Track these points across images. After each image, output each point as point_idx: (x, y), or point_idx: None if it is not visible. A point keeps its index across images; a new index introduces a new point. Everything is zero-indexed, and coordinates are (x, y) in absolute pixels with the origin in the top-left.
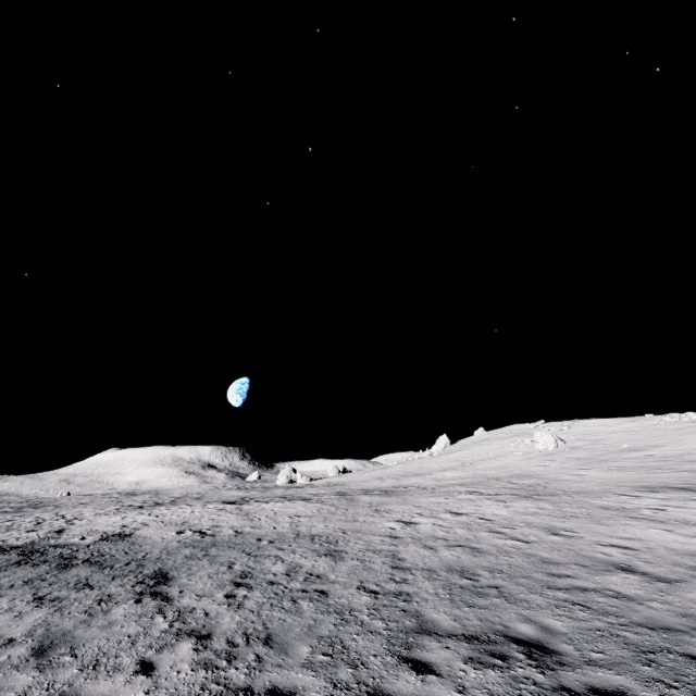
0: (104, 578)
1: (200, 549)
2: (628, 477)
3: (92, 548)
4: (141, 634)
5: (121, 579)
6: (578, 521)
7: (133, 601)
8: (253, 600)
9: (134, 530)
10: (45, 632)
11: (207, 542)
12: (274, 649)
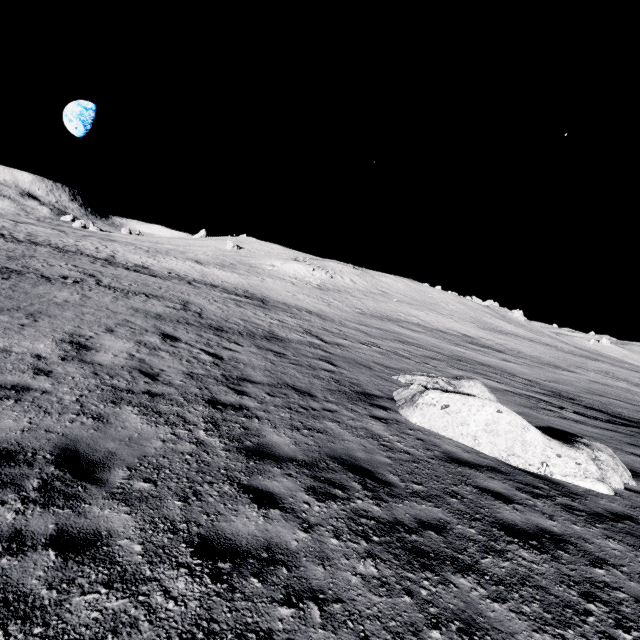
0: None
1: None
2: (202, 258)
3: None
4: None
5: None
6: (131, 253)
7: None
8: None
9: None
10: None
11: None
12: None
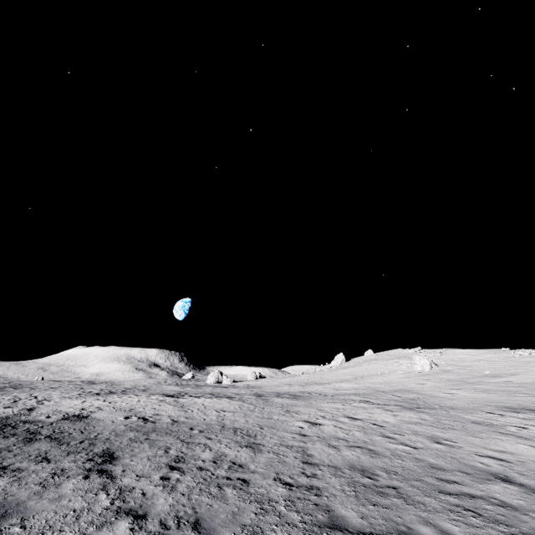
0: (61, 453)
1: (142, 433)
2: (491, 398)
3: (55, 426)
4: (85, 509)
5: (74, 455)
6: (455, 432)
7: (82, 477)
8: (185, 484)
9: (90, 412)
10: (2, 501)
11: (148, 427)
12: (202, 534)
